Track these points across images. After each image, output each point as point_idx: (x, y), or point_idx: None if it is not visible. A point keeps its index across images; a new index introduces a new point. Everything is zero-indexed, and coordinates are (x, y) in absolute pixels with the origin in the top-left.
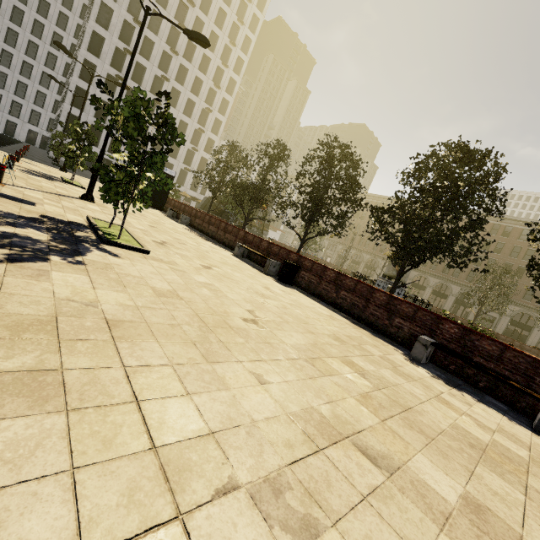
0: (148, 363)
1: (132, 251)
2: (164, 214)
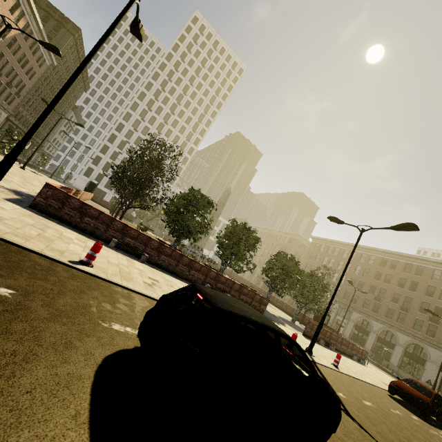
0: None
1: None
2: None
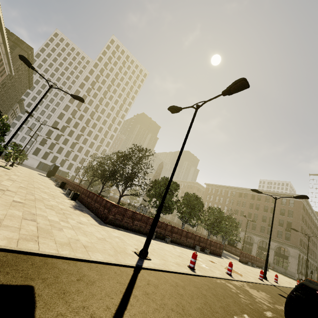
0: None
1: (5, 168)
2: (49, 178)
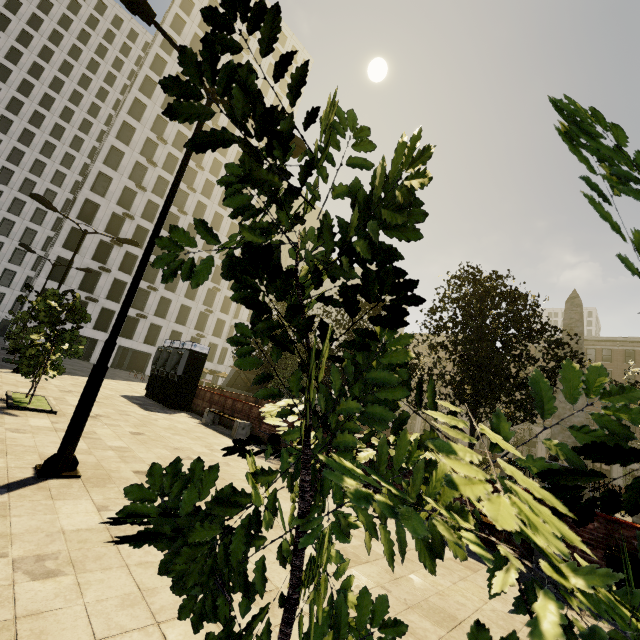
0: None
1: None
2: (199, 421)
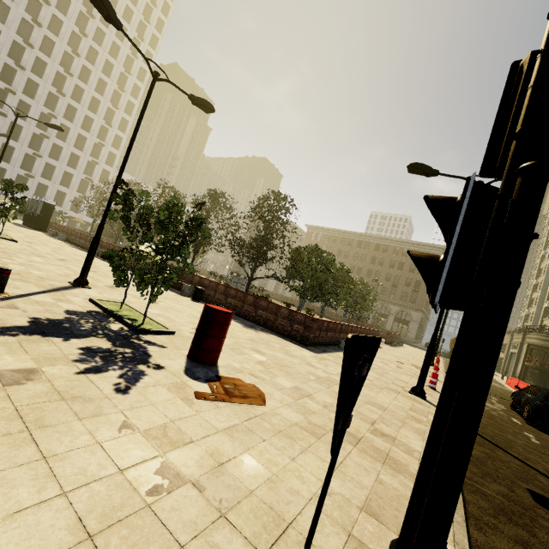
0: (8, 251)
1: (8, 240)
2: (46, 234)
